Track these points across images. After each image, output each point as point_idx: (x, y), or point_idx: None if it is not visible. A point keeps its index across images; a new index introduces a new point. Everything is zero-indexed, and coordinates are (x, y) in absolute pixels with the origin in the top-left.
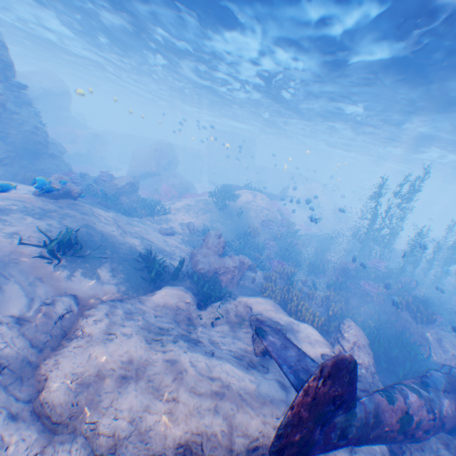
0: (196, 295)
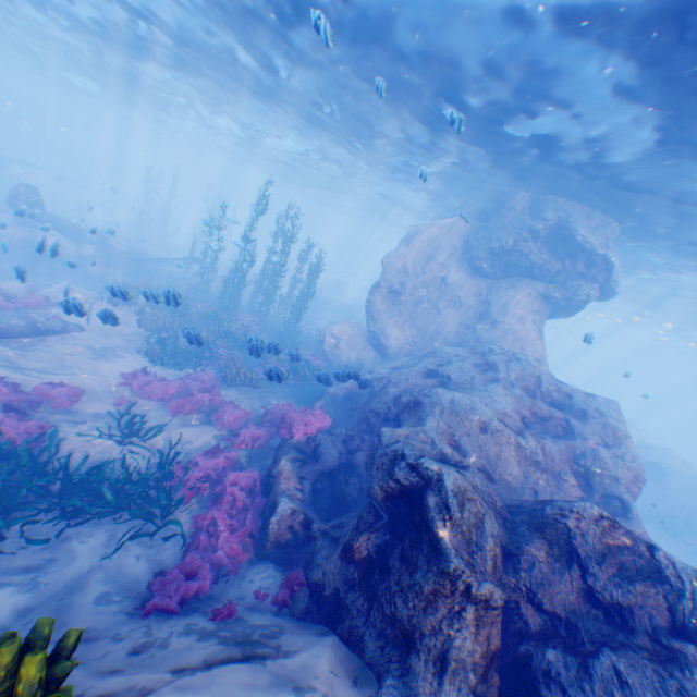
0: None
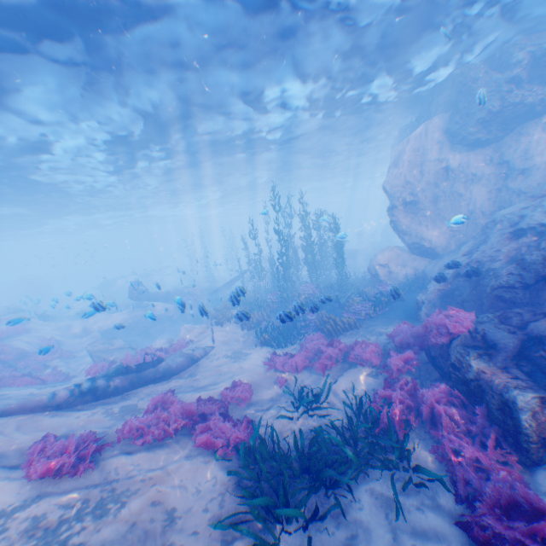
0: None
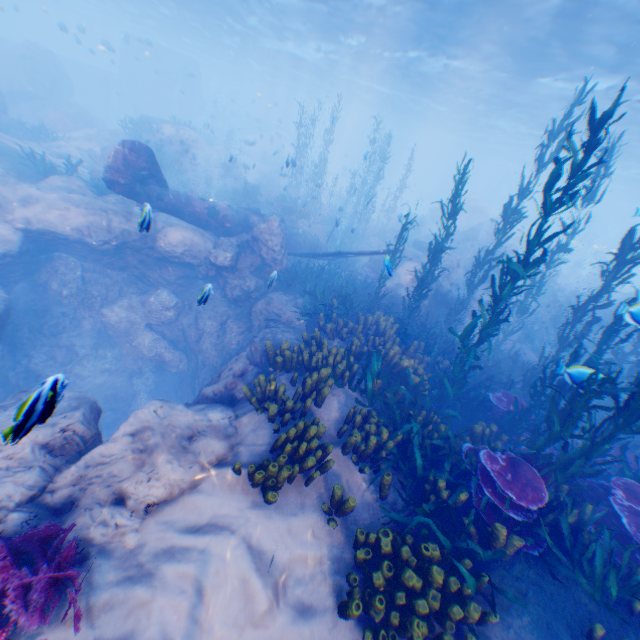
0: (96, 194)
